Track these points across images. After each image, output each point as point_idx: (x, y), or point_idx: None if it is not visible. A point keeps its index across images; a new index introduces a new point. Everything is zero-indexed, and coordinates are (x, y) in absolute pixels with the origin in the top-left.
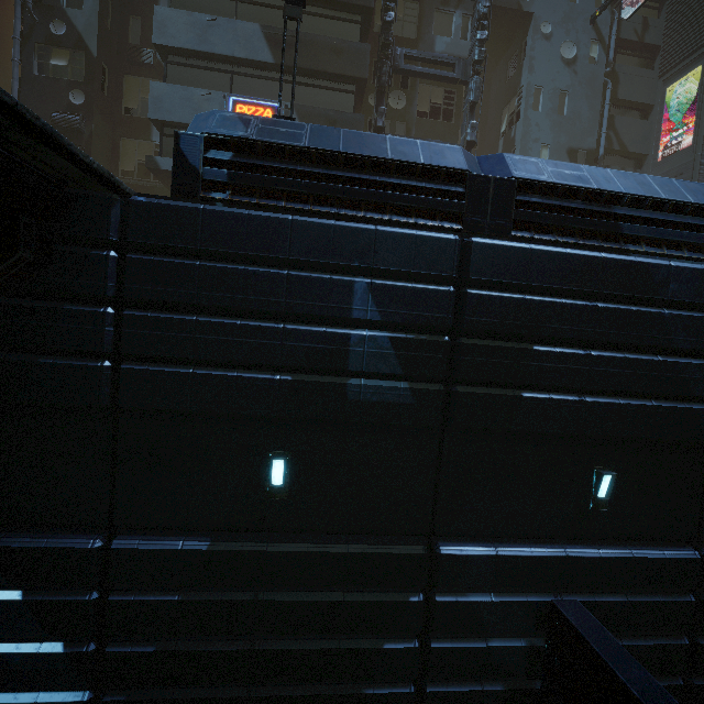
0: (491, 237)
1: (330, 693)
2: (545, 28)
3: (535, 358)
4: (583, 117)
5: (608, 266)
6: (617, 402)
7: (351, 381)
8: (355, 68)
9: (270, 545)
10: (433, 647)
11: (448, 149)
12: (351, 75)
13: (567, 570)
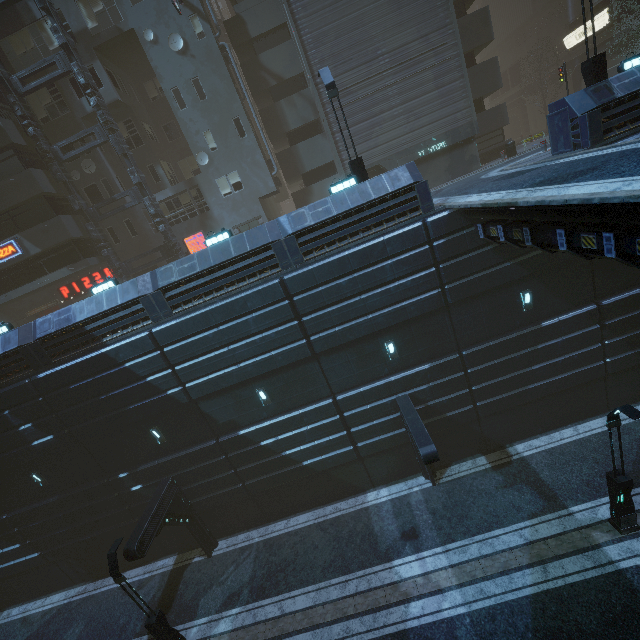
0: (46, 367)
1: (108, 531)
2: (148, 35)
3: (89, 407)
4: (220, 90)
5: (89, 362)
6: (134, 406)
7: (33, 444)
8: (33, 190)
9: (53, 499)
10: (132, 507)
11: (12, 333)
12: (34, 195)
13: (161, 468)
